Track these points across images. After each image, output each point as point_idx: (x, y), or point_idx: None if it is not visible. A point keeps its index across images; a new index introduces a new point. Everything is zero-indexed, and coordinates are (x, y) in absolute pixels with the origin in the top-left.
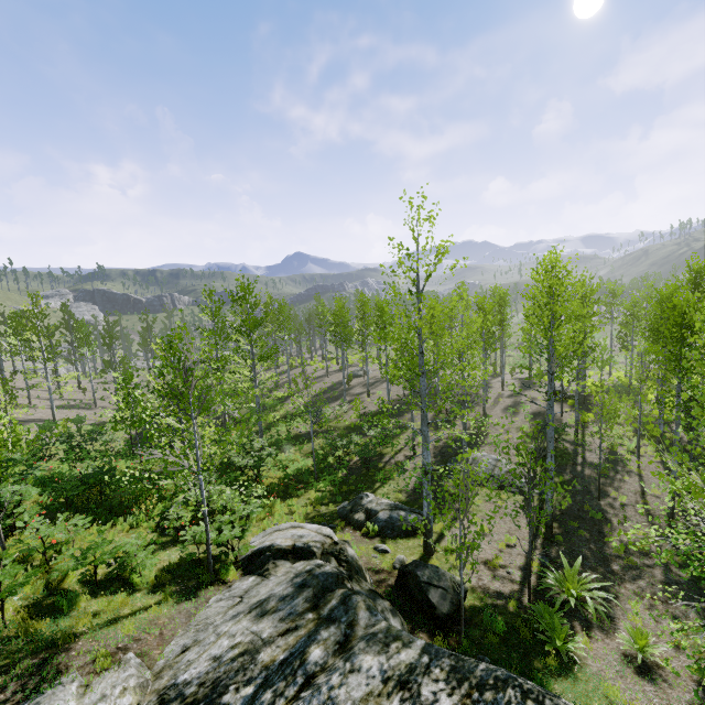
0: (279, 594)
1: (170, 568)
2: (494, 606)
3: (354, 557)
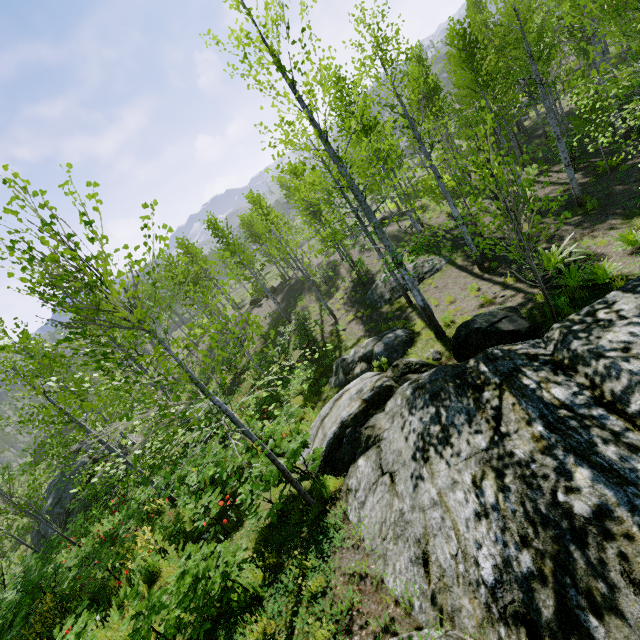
0: (425, 422)
1: (259, 553)
2: (531, 309)
3: (422, 361)
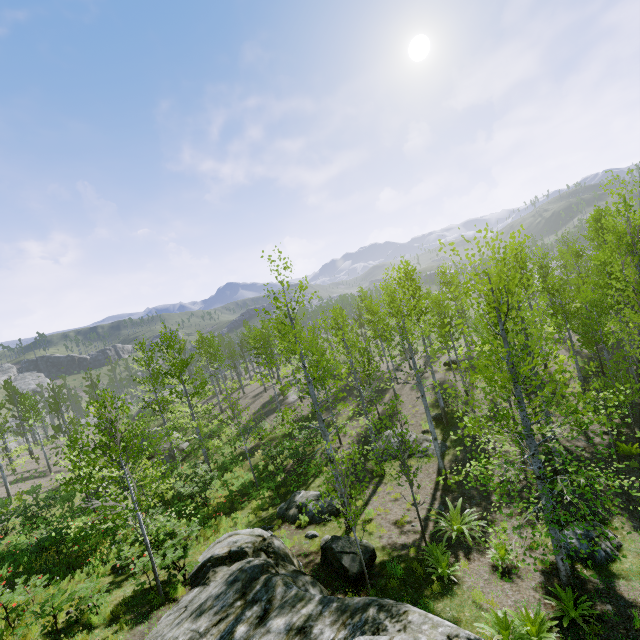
0: (215, 594)
1: (125, 602)
2: (398, 556)
3: (280, 547)
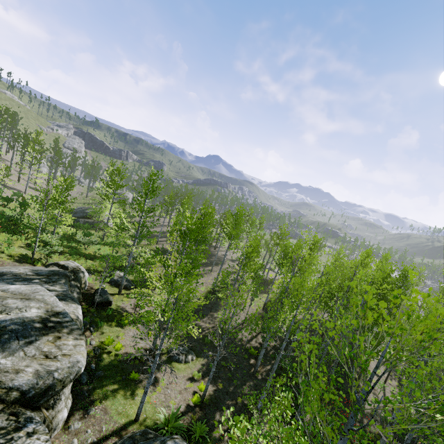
0: (43, 270)
1: (20, 254)
2: (119, 311)
3: (81, 276)
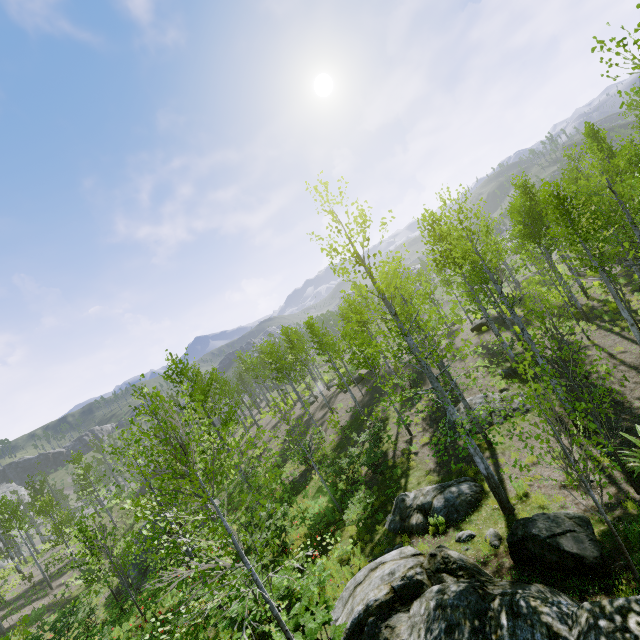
0: None
1: None
2: (618, 520)
3: (462, 559)
